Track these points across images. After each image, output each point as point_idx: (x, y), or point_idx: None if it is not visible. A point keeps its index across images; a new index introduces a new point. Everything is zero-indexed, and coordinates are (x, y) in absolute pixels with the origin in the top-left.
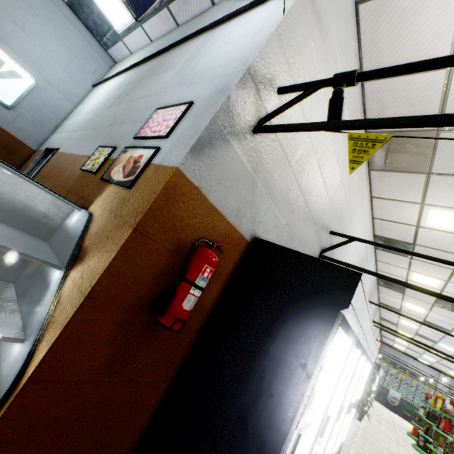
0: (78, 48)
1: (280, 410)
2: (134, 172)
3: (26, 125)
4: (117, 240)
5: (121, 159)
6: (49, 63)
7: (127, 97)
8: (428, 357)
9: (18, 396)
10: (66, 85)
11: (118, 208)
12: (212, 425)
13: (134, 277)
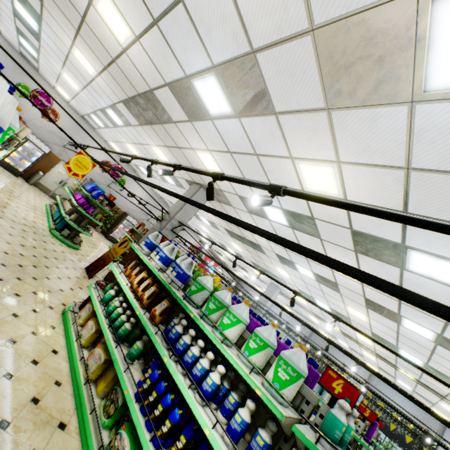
0: None
1: None
2: None
3: None
4: None
5: None
6: None
7: None
8: (240, 273)
9: None
10: None
11: None
12: None
13: None
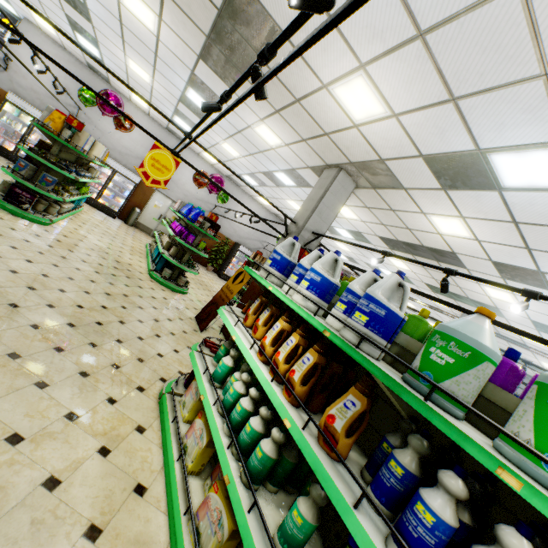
0: None
1: None
2: None
3: None
4: None
5: None
6: None
7: None
8: None
9: None
10: None
11: None
12: None
13: None
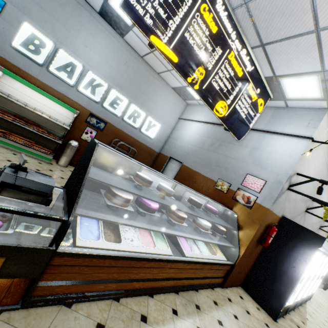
0: (174, 104)
1: (297, 270)
2: (249, 203)
3: (156, 143)
4: (254, 227)
5: (238, 193)
6: (164, 115)
7: (219, 150)
8: None
9: (239, 259)
10: (169, 122)
11: (248, 215)
12: (274, 271)
13: (257, 235)
